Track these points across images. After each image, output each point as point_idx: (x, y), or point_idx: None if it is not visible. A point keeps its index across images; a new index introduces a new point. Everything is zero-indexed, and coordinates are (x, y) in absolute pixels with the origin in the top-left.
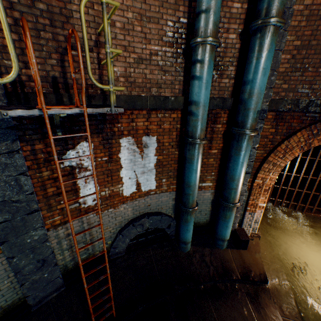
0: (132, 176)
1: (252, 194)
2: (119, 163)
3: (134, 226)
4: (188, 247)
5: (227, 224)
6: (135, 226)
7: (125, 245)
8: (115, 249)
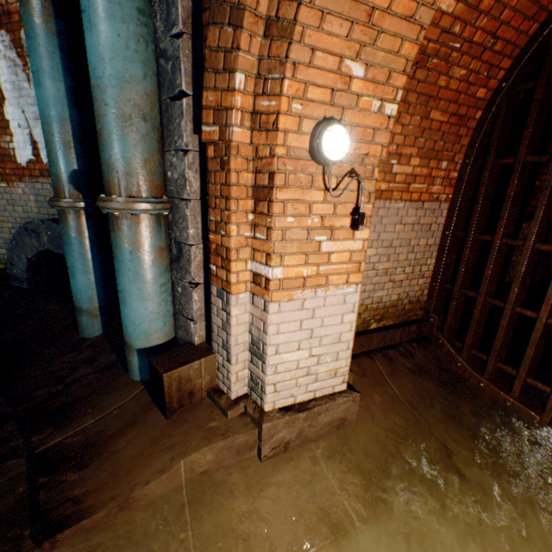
0: (23, 122)
1: (212, 203)
2: (0, 89)
3: (28, 232)
4: (84, 324)
5: (118, 281)
6: (29, 232)
7: (24, 268)
8: (13, 266)
